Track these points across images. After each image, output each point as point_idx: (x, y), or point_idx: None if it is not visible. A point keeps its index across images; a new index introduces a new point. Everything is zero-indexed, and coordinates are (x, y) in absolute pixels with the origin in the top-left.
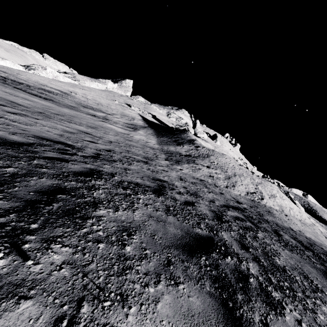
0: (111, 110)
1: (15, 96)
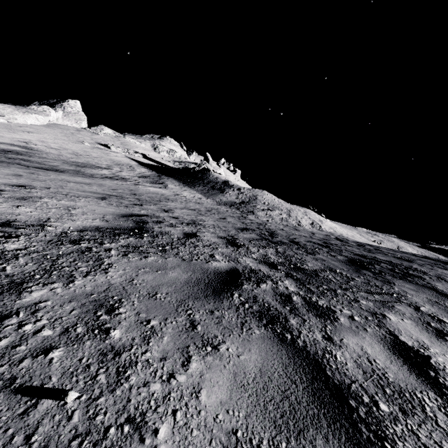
0: (99, 161)
1: (78, 183)
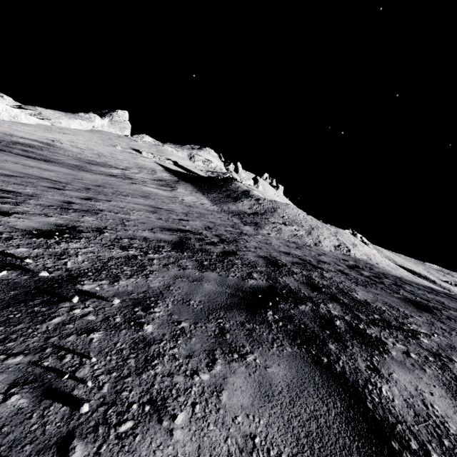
0: (120, 162)
1: (29, 167)
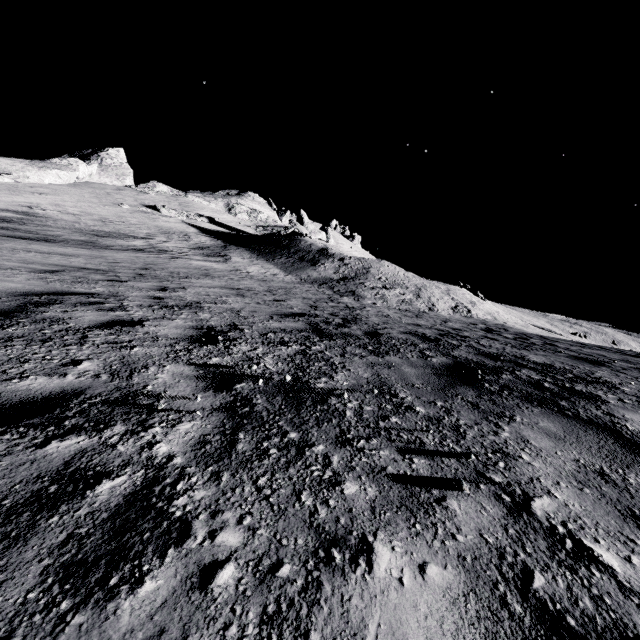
0: (137, 228)
1: (47, 254)
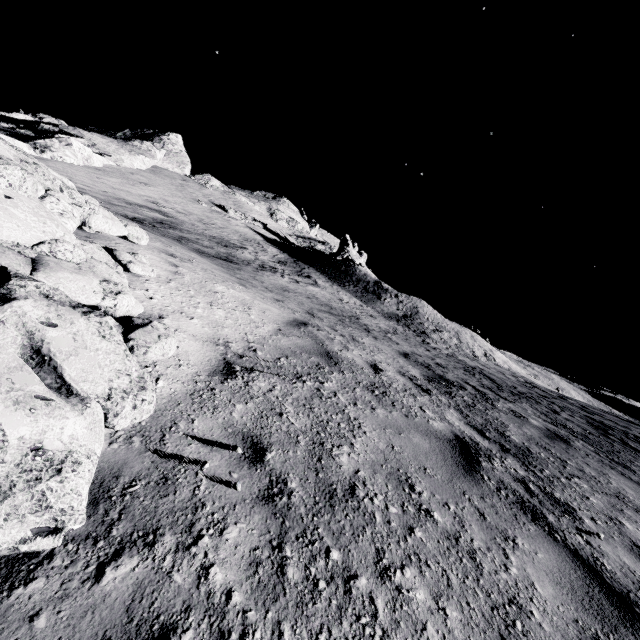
0: (227, 233)
1: (288, 292)
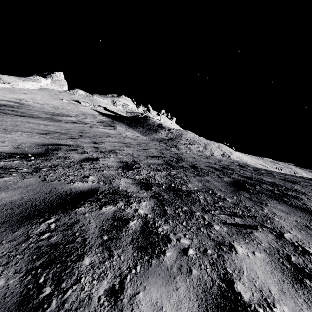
0: (71, 112)
1: (37, 124)
